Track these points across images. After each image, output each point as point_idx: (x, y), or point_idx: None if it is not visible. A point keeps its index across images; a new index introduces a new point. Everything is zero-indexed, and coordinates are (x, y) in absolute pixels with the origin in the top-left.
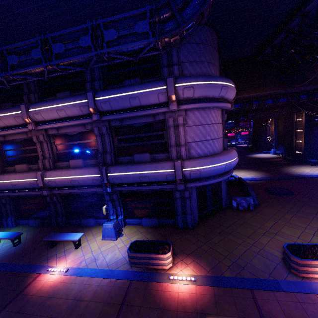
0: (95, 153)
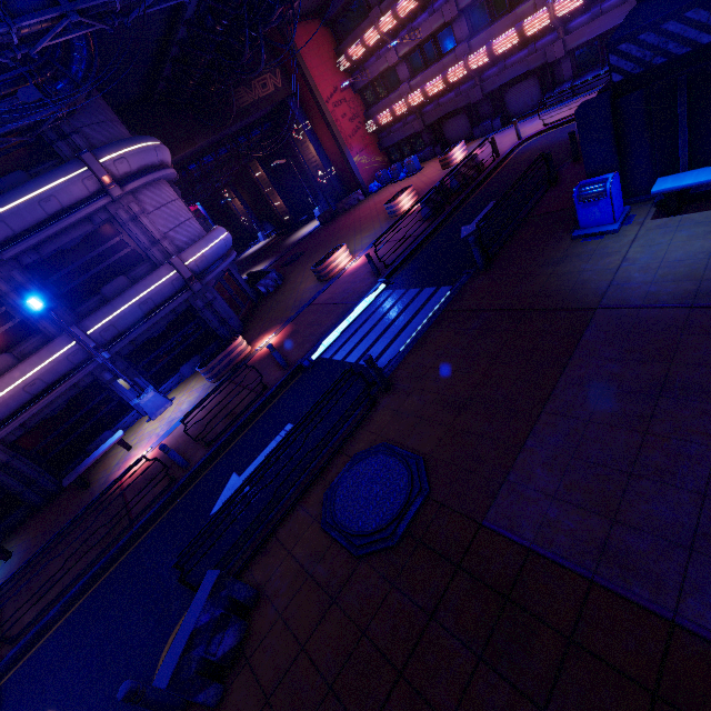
0: (23, 331)
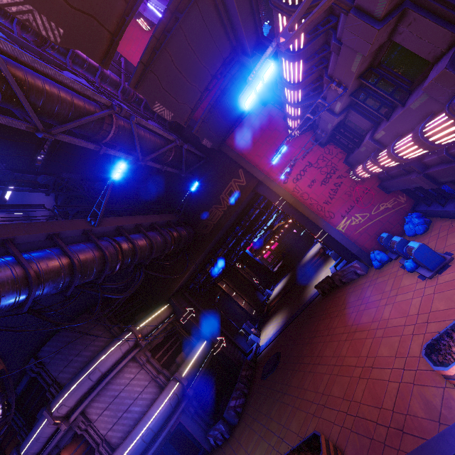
0: None
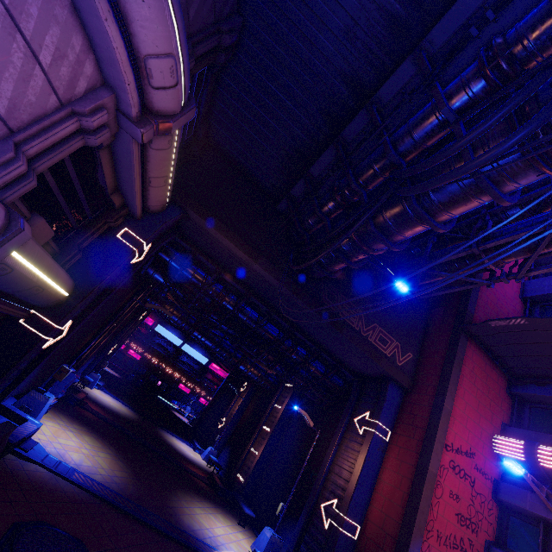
0: None
